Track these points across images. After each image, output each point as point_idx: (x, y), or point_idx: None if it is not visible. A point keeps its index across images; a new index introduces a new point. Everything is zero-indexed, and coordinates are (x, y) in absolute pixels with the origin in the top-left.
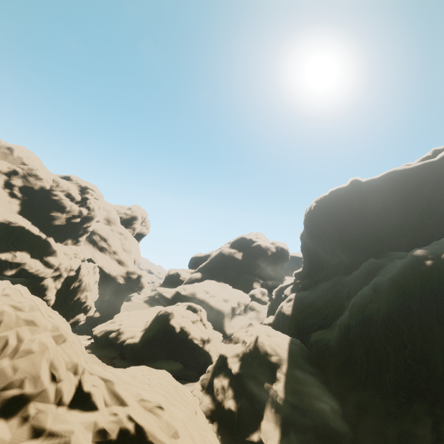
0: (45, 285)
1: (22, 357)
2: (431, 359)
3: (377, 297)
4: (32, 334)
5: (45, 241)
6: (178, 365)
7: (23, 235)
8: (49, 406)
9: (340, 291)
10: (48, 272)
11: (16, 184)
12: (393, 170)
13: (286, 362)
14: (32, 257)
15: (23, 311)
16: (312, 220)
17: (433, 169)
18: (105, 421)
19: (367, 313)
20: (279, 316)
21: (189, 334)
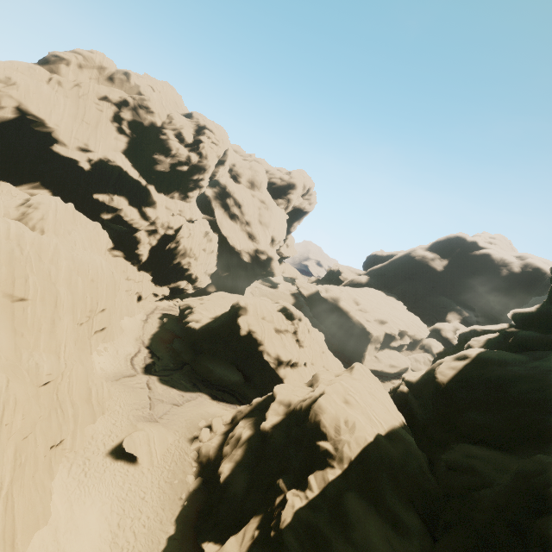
0: (137, 238)
1: None
2: None
3: None
4: None
5: (145, 188)
6: (235, 376)
7: (123, 178)
8: None
9: None
10: (143, 225)
11: (125, 118)
12: None
13: (341, 467)
14: (131, 205)
15: None
16: None
17: None
18: None
19: None
20: (427, 377)
21: (260, 343)
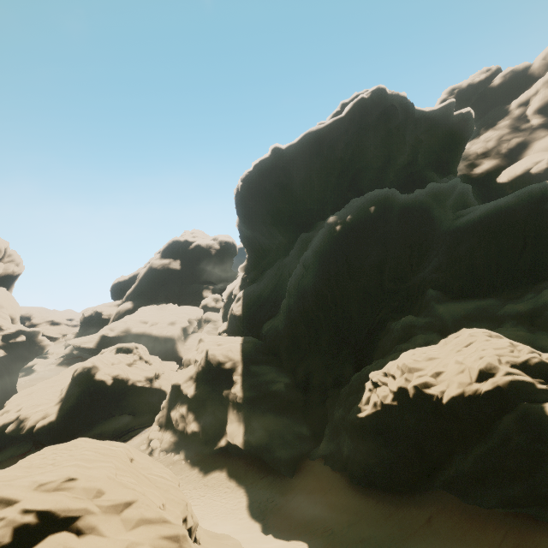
0: None
1: None
2: (348, 312)
3: (306, 272)
4: None
5: None
6: (125, 418)
7: None
8: None
9: (283, 274)
10: None
11: None
12: (308, 131)
13: (240, 363)
14: None
15: None
16: (242, 204)
17: (342, 127)
18: None
19: (300, 290)
20: (231, 320)
21: (127, 380)
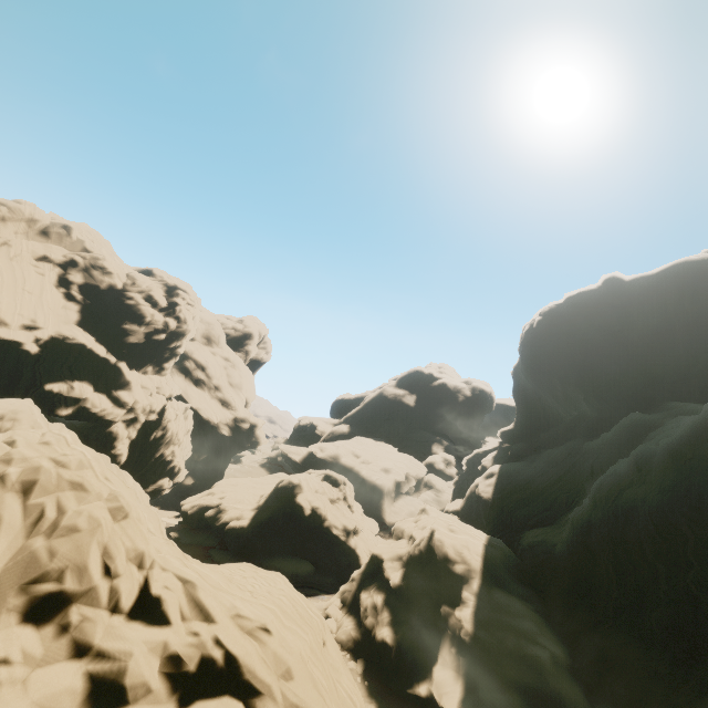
0: (114, 433)
1: (63, 537)
2: None
3: (641, 479)
4: (79, 503)
5: (115, 366)
6: (307, 566)
7: (84, 357)
8: (100, 613)
9: (578, 464)
10: (119, 414)
11: (74, 281)
12: (682, 260)
13: (478, 575)
14: (96, 390)
15: (69, 468)
16: (534, 346)
17: None
18: (179, 643)
19: (622, 505)
20: (471, 500)
21: (324, 519)
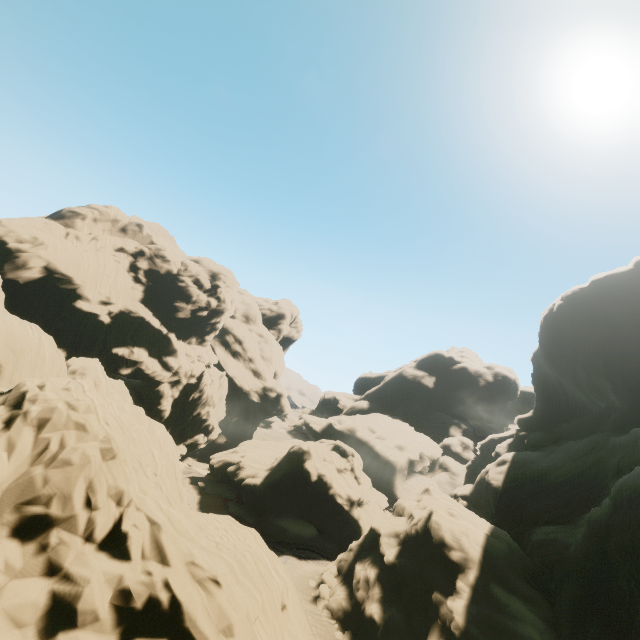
0: (161, 391)
1: (58, 468)
2: None
3: None
4: (78, 441)
5: (166, 336)
6: (311, 529)
7: (143, 328)
8: (75, 539)
9: (603, 460)
10: (166, 376)
11: (141, 267)
12: None
13: (476, 566)
14: (150, 356)
15: (78, 411)
16: (553, 331)
17: None
18: (133, 579)
19: None
20: (480, 487)
21: (330, 486)
